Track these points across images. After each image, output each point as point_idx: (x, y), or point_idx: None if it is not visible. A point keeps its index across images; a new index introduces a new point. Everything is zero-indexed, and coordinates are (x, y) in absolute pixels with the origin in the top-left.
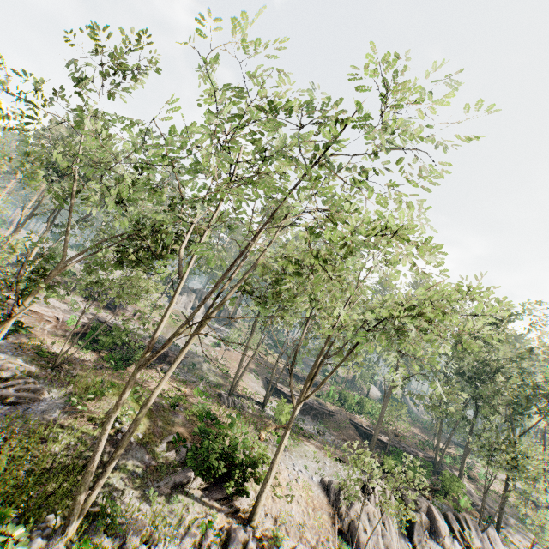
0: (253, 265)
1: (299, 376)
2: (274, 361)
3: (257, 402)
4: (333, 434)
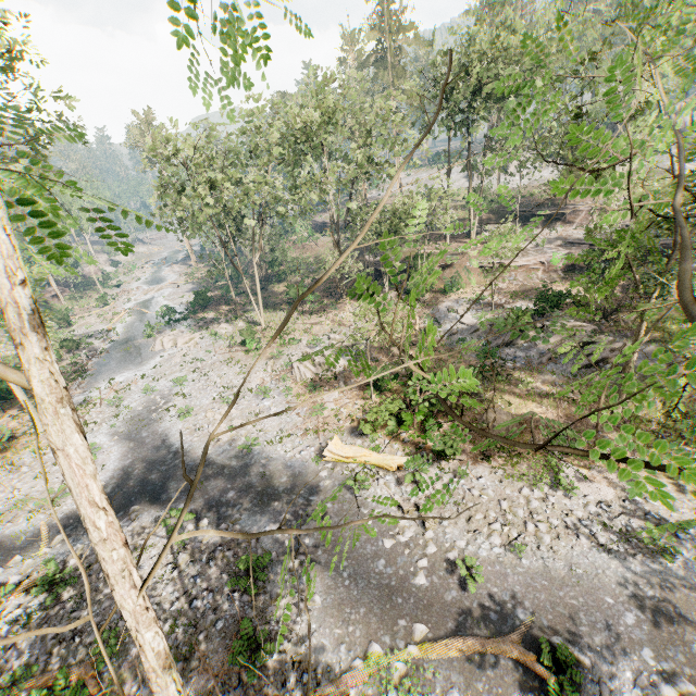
0: None
1: None
2: None
3: None
4: None
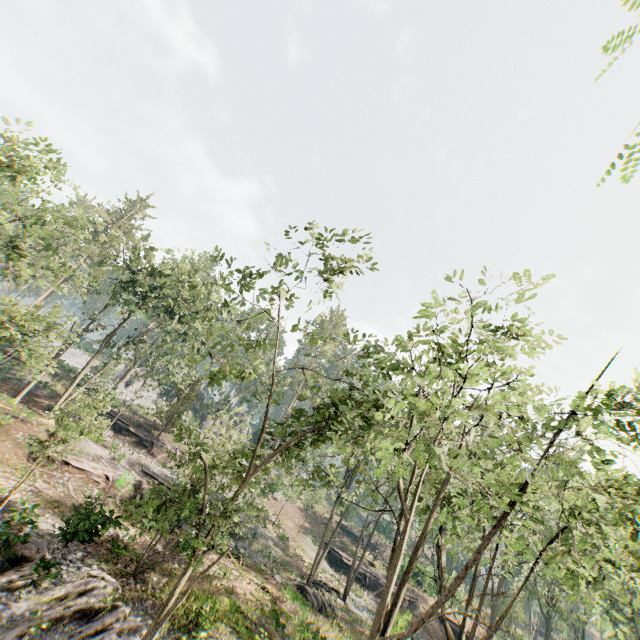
0: (446, 479)
1: (356, 534)
2: (323, 512)
3: (333, 590)
4: (422, 635)
